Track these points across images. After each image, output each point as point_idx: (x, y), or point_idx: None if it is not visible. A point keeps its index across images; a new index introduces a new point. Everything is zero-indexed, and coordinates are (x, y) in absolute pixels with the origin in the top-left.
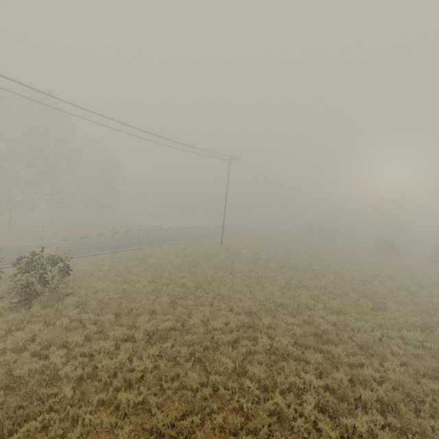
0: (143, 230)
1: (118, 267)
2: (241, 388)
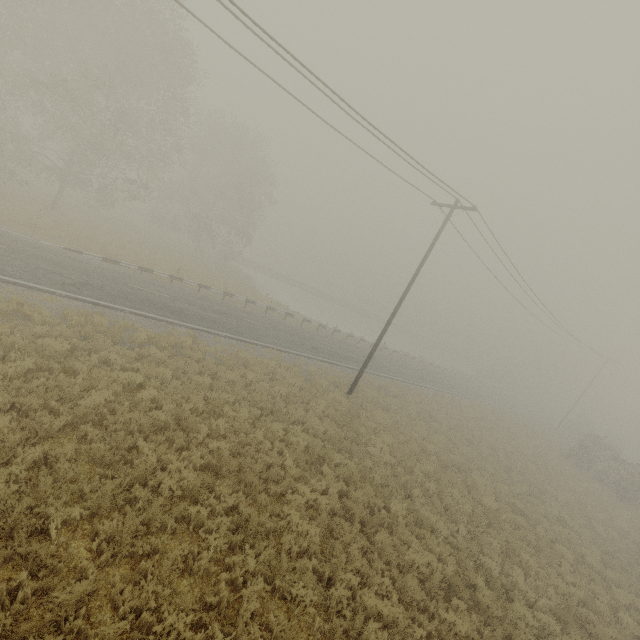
0: (235, 295)
1: None
2: None
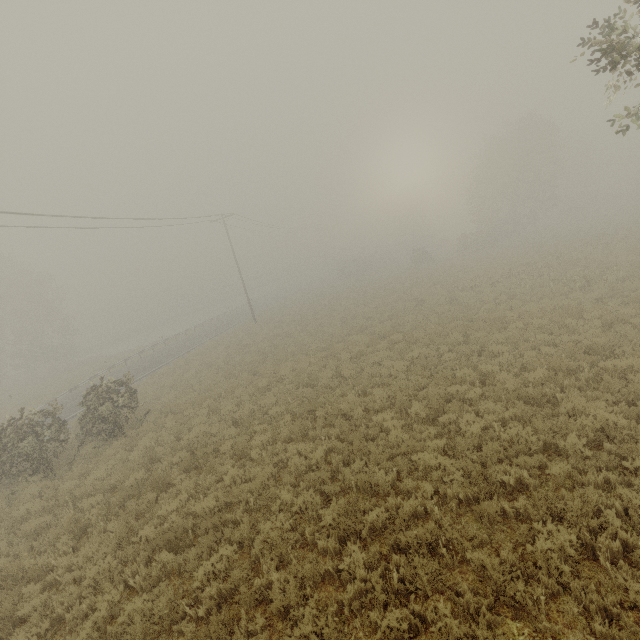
0: (145, 350)
1: (166, 383)
2: (343, 382)
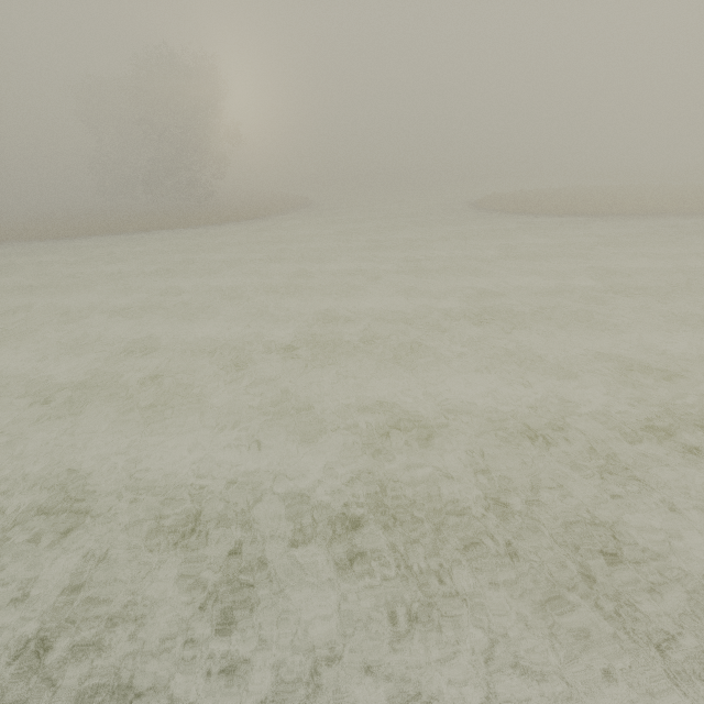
0: None
1: None
2: None
